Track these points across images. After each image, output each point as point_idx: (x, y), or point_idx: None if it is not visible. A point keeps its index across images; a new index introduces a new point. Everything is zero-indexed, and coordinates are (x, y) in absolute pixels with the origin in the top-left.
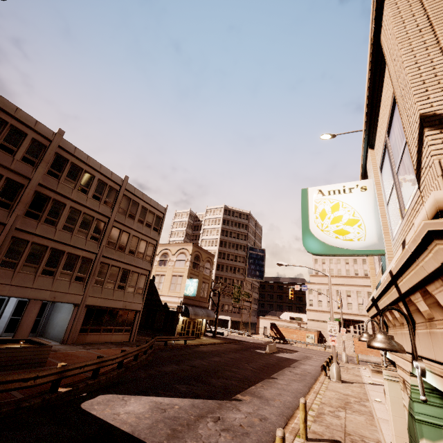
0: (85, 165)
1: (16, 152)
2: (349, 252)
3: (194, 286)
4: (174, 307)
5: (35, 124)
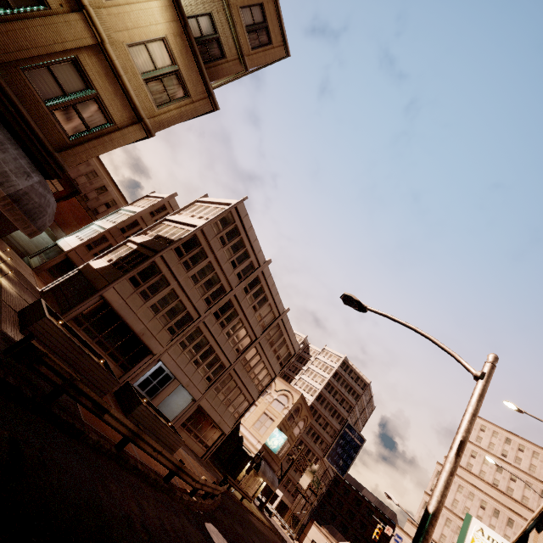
0: (268, 289)
1: (237, 268)
2: None
3: (279, 441)
4: (248, 448)
5: (259, 251)
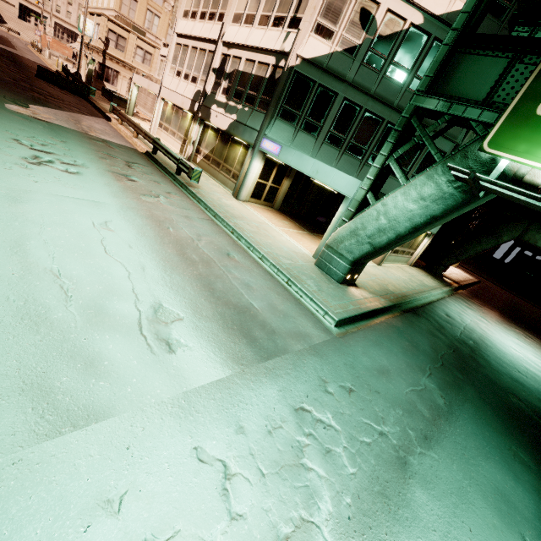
0: None
1: None
2: (87, 36)
3: None
4: None
5: None
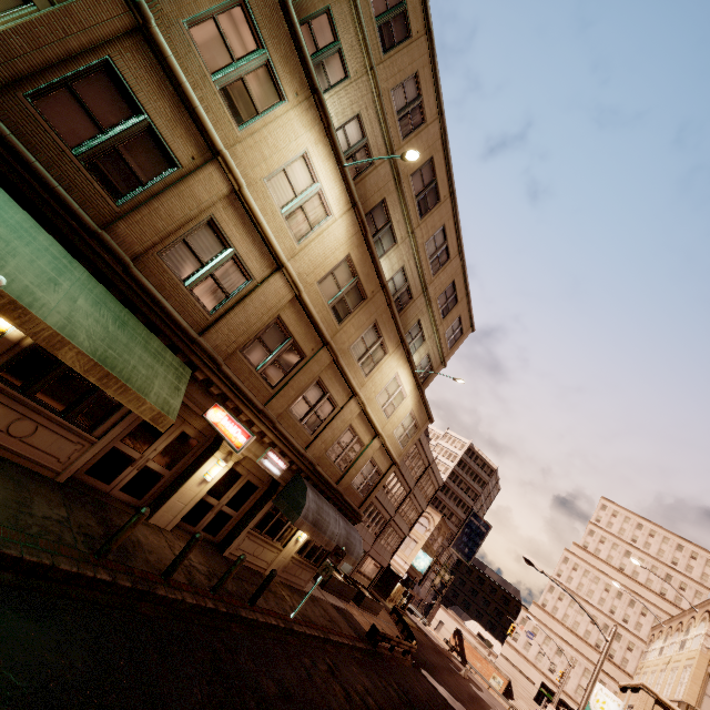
0: (422, 448)
1: None
2: None
3: (425, 563)
4: (396, 568)
5: None
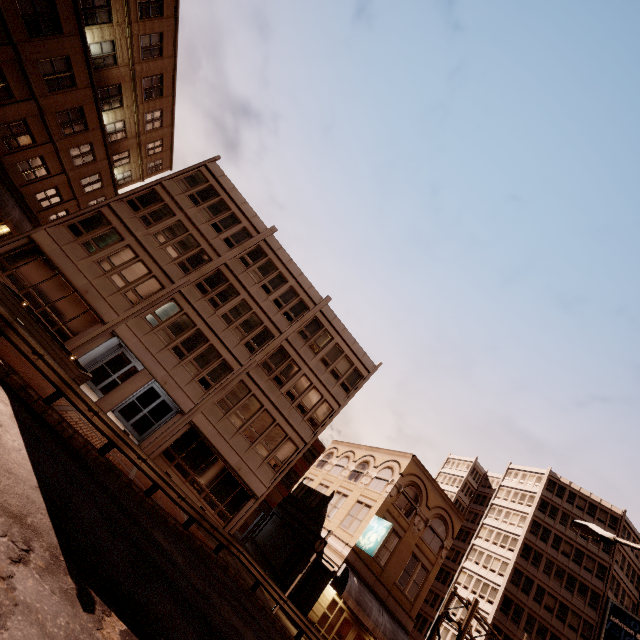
0: (283, 266)
1: (224, 233)
2: None
3: (378, 534)
4: (329, 559)
5: (253, 216)
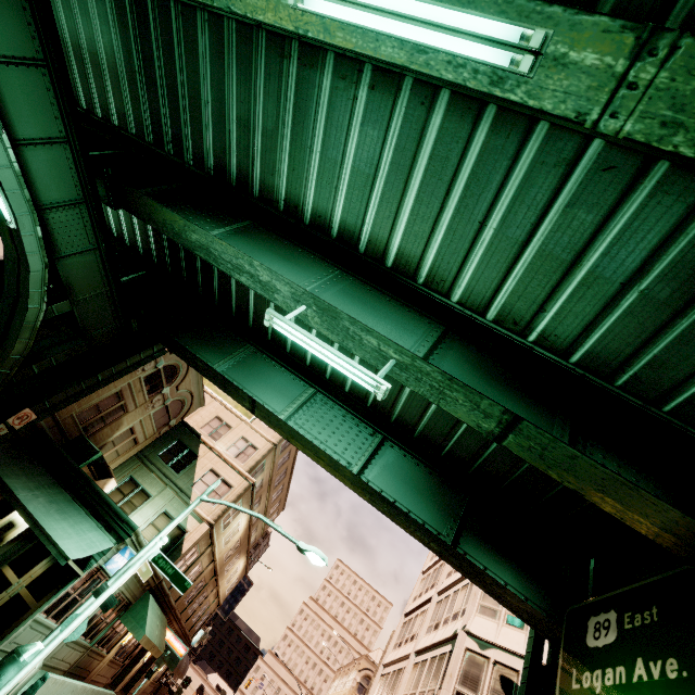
0: None
1: None
2: None
3: (197, 636)
4: None
5: None
